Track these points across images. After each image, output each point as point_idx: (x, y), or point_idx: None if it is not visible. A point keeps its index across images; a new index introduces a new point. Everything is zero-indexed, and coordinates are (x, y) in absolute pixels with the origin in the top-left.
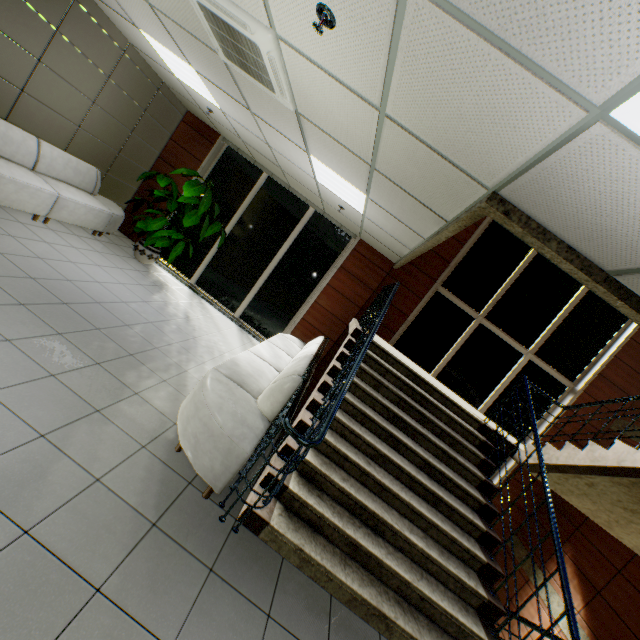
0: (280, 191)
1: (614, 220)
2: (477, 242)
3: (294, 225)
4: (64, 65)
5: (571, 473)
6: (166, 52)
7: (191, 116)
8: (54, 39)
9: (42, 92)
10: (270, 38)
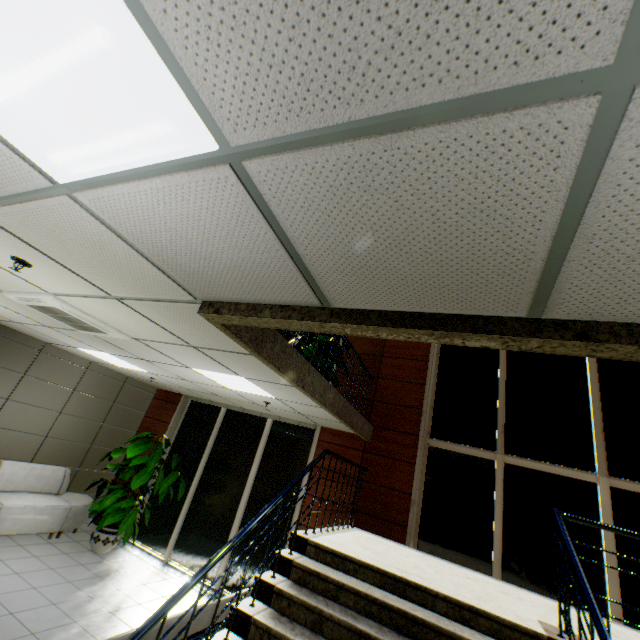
0: (239, 417)
1: (217, 253)
2: (439, 375)
3: (258, 442)
4: (31, 395)
5: None
6: (94, 352)
7: (161, 391)
8: (23, 380)
9: (9, 421)
10: (51, 298)
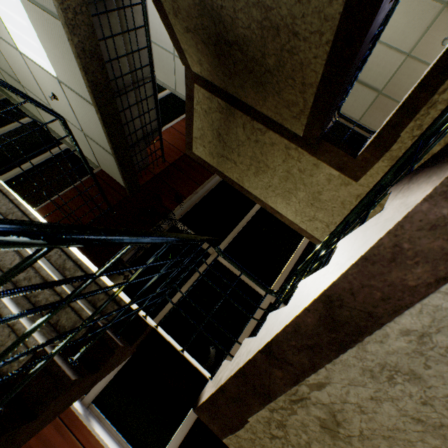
0: None
1: None
2: None
3: None
4: None
5: (423, 105)
6: None
7: None
8: None
9: None
10: None
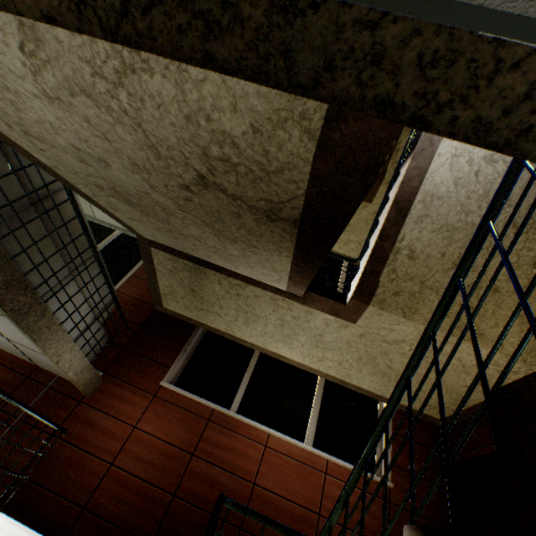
0: None
1: None
2: None
3: None
4: None
5: (393, 151)
6: None
7: None
8: None
9: None
10: None
